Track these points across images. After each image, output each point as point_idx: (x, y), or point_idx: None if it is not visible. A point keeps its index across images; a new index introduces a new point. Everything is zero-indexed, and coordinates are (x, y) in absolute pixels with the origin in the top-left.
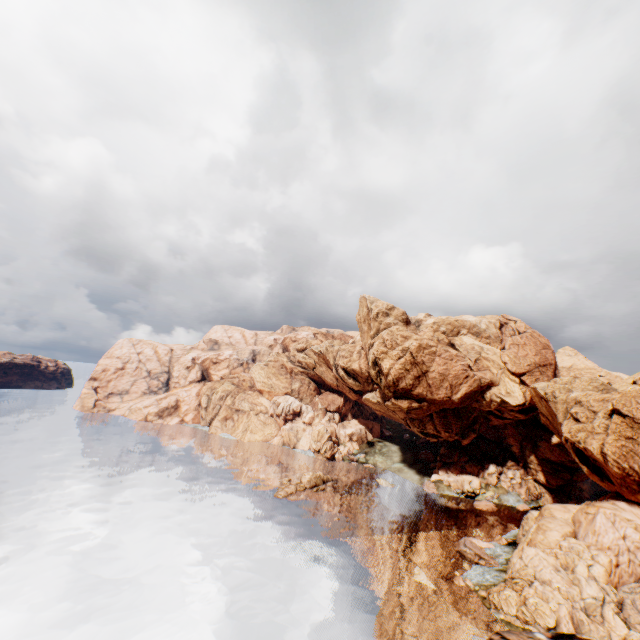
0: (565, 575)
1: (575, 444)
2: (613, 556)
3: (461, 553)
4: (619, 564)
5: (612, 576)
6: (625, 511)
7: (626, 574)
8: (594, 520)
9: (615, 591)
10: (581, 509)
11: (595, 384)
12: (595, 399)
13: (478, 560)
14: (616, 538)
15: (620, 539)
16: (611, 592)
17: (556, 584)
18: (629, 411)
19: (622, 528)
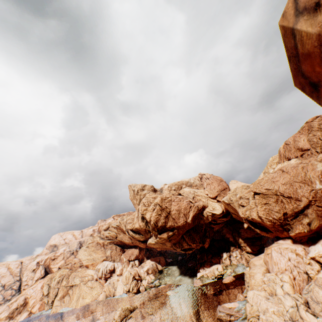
0: (273, 300)
1: (247, 218)
2: (290, 273)
3: (219, 318)
4: (295, 277)
5: (295, 287)
6: (283, 244)
7: (301, 282)
8: (272, 256)
9: (300, 296)
10: (265, 253)
11: (244, 187)
12: (246, 192)
13: (230, 318)
14: (286, 261)
15: (288, 261)
16: (298, 297)
17: (271, 309)
18: (259, 190)
19: (286, 254)
